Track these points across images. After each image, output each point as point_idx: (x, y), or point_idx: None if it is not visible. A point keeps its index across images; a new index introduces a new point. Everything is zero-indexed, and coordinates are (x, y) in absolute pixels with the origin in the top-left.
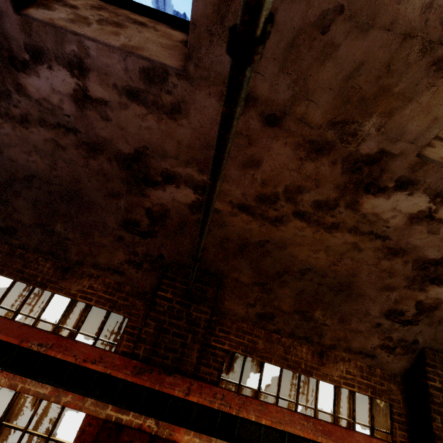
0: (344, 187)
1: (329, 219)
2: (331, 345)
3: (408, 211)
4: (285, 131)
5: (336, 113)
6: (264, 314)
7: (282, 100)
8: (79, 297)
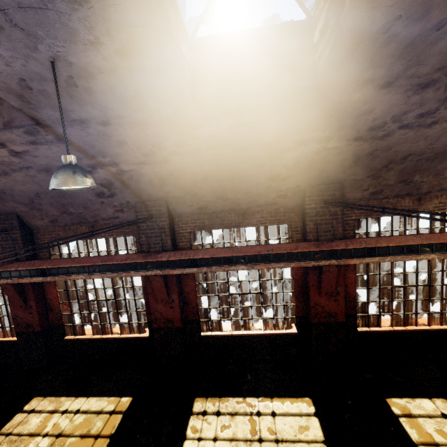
0: (445, 98)
1: (429, 120)
2: (427, 192)
3: None
4: (396, 87)
5: (443, 63)
6: (375, 192)
7: (395, 73)
8: (259, 224)
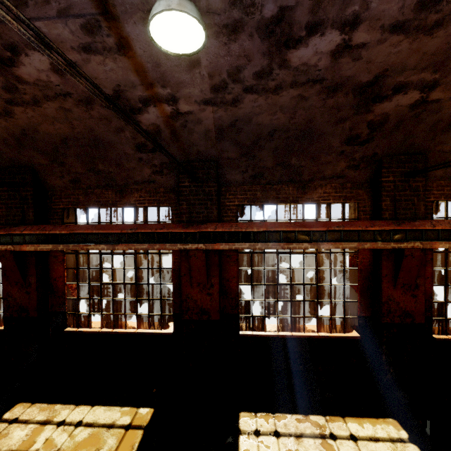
0: None
1: None
2: None
3: None
4: None
5: None
6: None
7: None
8: (321, 201)
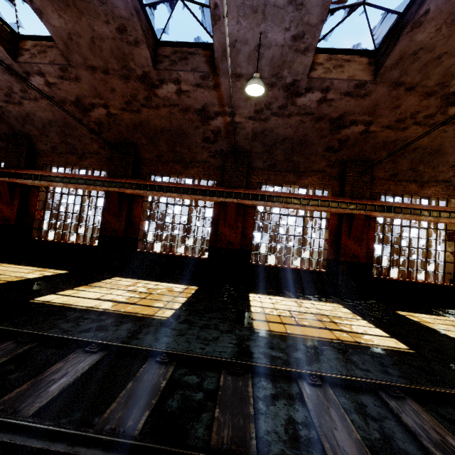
0: (440, 106)
1: (431, 121)
2: (427, 181)
3: None
4: (415, 92)
5: (440, 81)
6: (393, 174)
7: (416, 82)
8: (310, 185)
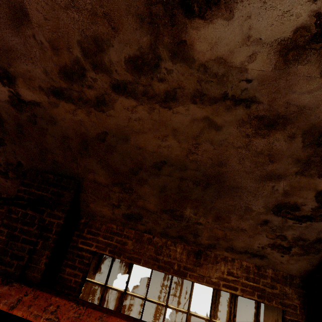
0: (150, 16)
1: (158, 86)
2: (210, 245)
3: (274, 36)
4: None
5: None
6: (131, 215)
7: None
8: None
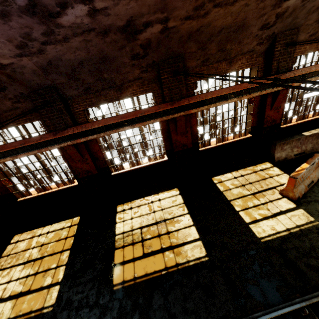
0: None
1: None
2: (235, 56)
3: None
4: None
5: None
6: (204, 60)
7: None
8: (133, 96)
